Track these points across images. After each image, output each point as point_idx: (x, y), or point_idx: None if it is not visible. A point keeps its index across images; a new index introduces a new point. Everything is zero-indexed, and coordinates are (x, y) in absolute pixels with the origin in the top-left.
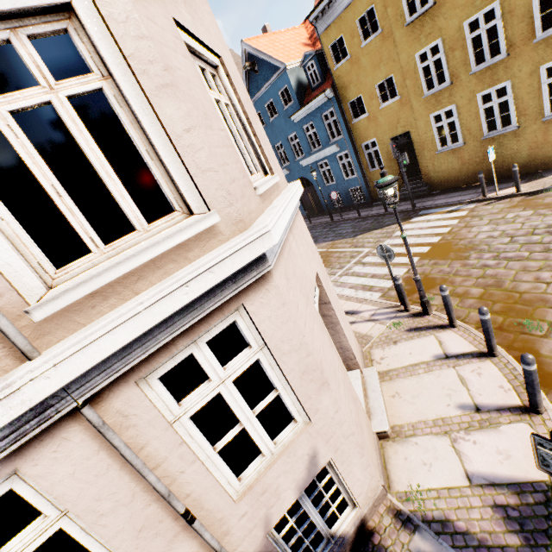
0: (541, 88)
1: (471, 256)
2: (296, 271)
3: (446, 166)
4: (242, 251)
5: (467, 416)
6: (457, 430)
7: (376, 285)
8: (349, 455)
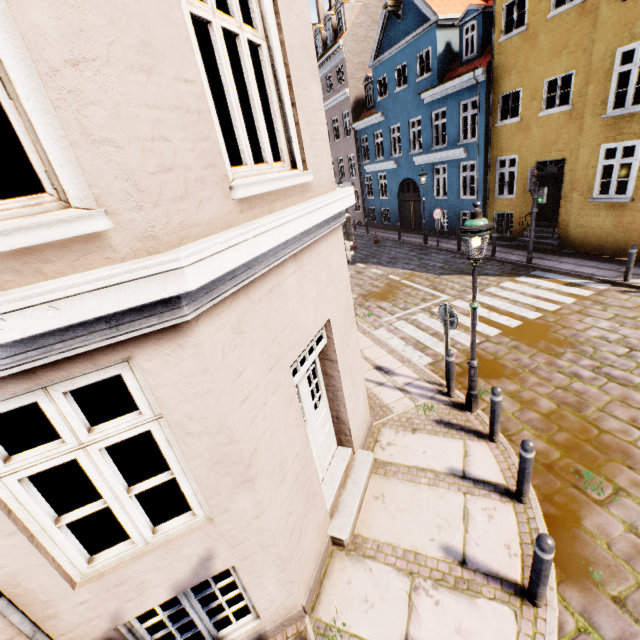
0: None
1: (565, 355)
2: (272, 319)
3: (594, 221)
4: (122, 288)
5: (446, 564)
6: (425, 577)
7: (432, 346)
8: (263, 567)
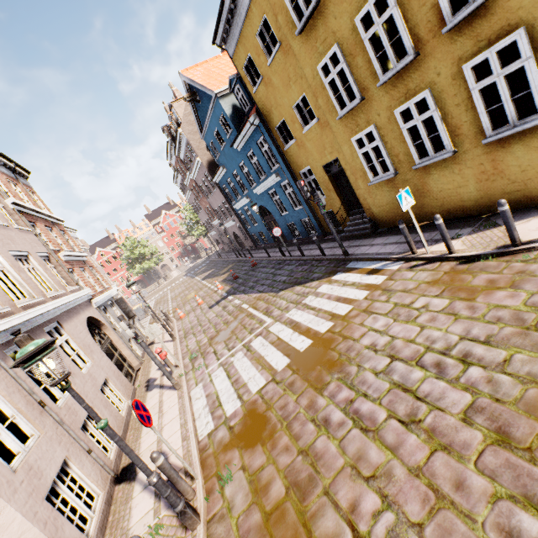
0: (472, 96)
1: (328, 386)
2: None
3: (385, 199)
4: None
5: None
6: None
7: (224, 403)
8: None
